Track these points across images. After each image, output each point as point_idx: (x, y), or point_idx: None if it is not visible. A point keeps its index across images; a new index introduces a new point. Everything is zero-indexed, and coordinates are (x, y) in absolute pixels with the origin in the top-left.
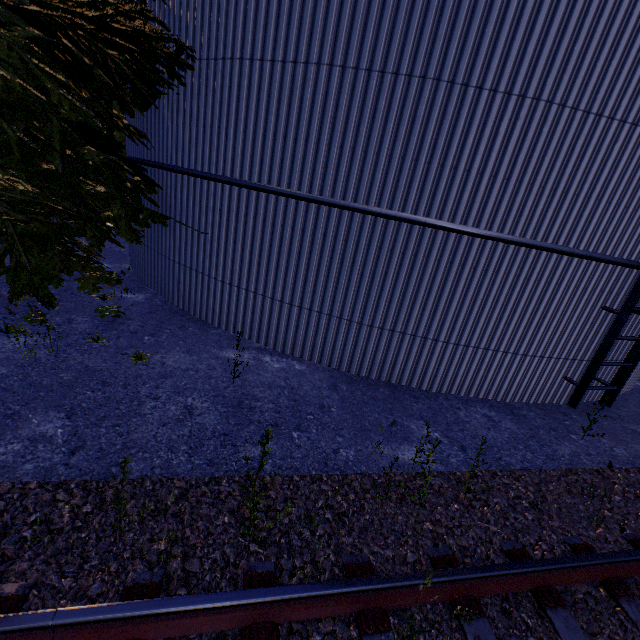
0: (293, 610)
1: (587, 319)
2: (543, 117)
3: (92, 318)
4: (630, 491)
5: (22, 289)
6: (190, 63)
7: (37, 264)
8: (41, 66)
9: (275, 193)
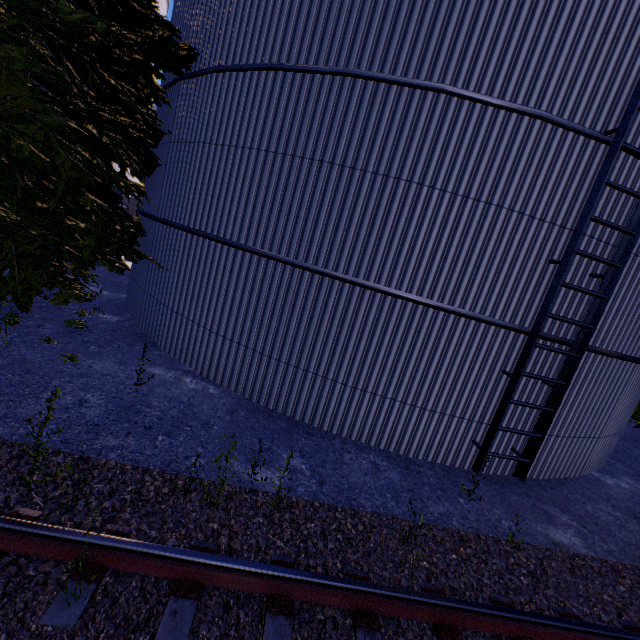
0: (23, 544)
1: (487, 381)
2: (416, 195)
3: (60, 327)
4: (477, 555)
5: (6, 294)
6: (176, 145)
7: (25, 277)
8: (63, 141)
9: (215, 240)
